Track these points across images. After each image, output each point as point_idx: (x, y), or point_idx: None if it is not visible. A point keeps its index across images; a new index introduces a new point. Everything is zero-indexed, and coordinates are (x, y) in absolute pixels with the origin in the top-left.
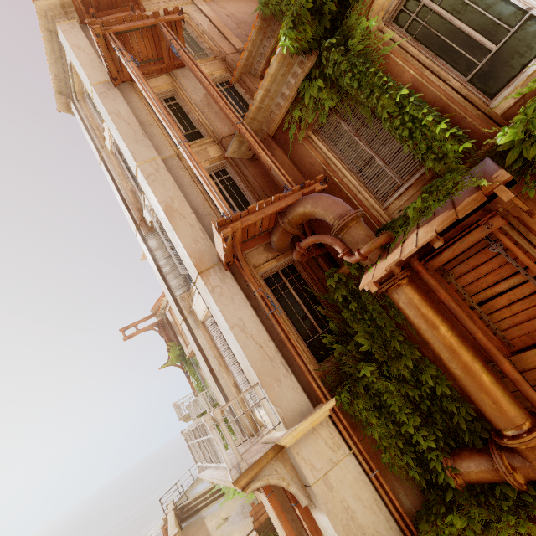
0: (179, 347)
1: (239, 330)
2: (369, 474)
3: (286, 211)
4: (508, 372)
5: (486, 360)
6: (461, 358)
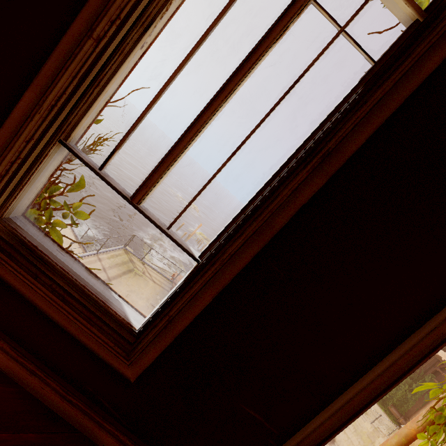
0: None
1: None
2: None
3: None
4: None
5: None
6: None
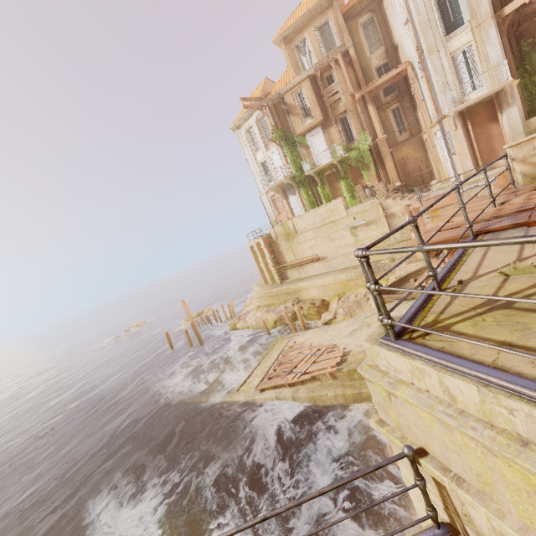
0: (283, 129)
1: (500, 46)
2: (523, 102)
3: (526, 6)
4: None
5: None
6: None
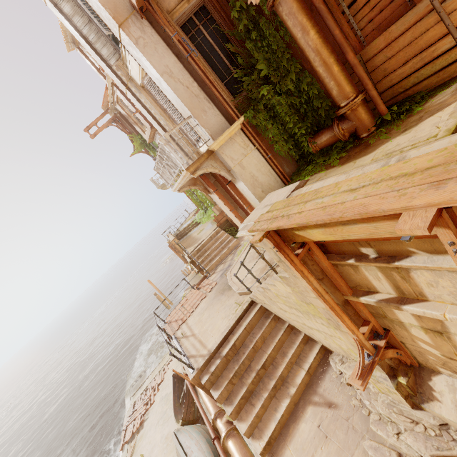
0: (139, 136)
1: (168, 76)
2: (266, 157)
3: None
4: (350, 60)
5: (345, 61)
6: (321, 57)
